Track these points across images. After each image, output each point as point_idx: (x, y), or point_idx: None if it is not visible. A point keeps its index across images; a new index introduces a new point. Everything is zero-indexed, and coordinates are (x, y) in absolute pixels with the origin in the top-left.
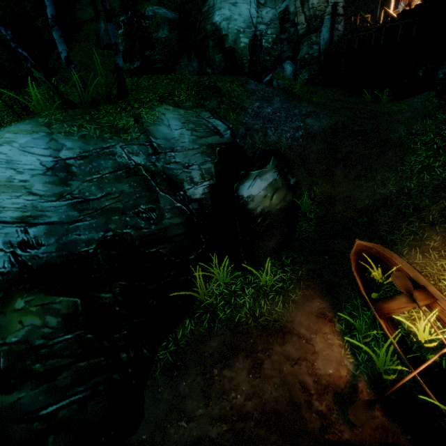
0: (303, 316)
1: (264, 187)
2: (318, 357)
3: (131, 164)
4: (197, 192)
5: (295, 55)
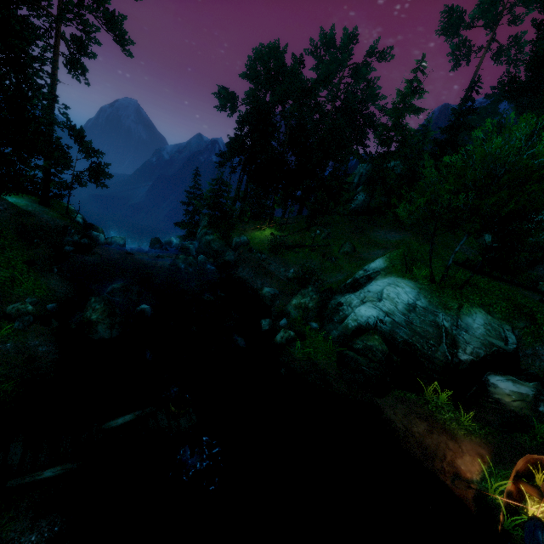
0: (470, 446)
1: (510, 389)
2: (461, 459)
3: (440, 323)
4: (462, 357)
5: None
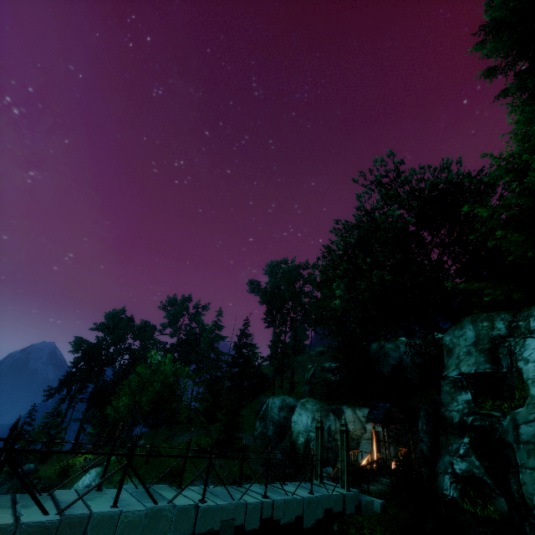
0: None
1: None
2: None
3: None
4: None
5: (334, 464)
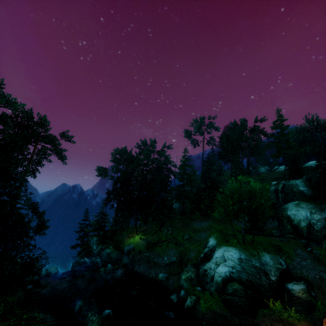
0: None
1: (297, 288)
2: None
3: (255, 264)
4: (272, 279)
5: None
